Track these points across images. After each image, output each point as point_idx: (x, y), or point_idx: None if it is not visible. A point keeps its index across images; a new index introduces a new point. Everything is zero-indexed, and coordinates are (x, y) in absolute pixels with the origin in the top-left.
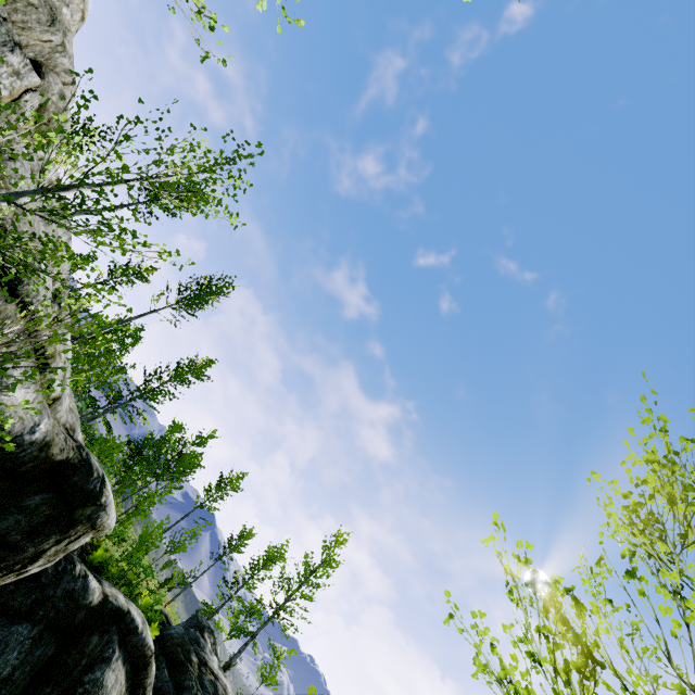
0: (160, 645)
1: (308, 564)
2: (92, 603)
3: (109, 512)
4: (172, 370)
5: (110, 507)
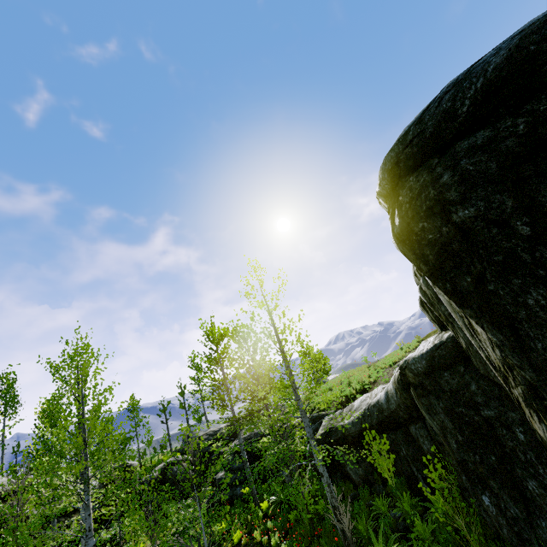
0: (184, 453)
1: (193, 379)
2: (157, 474)
3: (134, 463)
4: (46, 427)
5: (132, 463)
